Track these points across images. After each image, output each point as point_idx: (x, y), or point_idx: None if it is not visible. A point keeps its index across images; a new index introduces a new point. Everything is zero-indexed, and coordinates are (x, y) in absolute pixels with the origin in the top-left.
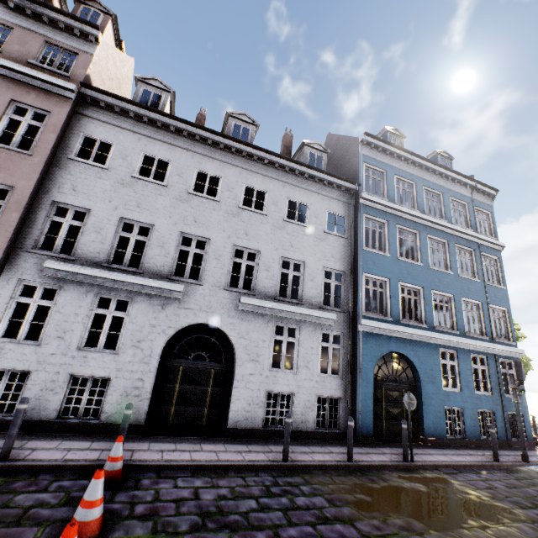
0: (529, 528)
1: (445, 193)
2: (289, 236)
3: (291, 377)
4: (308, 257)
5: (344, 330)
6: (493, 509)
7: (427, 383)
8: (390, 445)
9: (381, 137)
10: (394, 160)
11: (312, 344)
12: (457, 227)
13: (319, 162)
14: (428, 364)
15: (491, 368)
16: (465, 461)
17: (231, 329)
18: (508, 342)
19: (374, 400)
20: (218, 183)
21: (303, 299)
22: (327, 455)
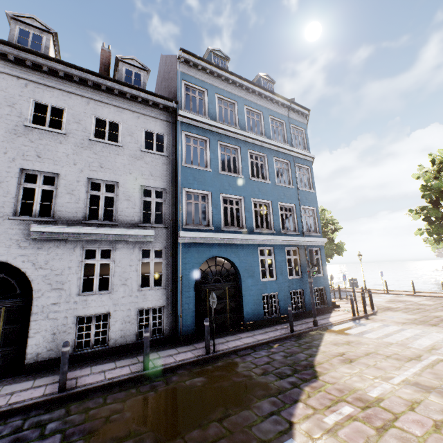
0: (269, 403)
1: (265, 112)
2: (98, 156)
3: (106, 297)
4: (123, 177)
5: (166, 244)
6: (252, 389)
7: (247, 278)
8: (209, 338)
9: (207, 58)
10: (215, 80)
11: (130, 262)
12: (274, 142)
13: (137, 80)
14: (248, 262)
15: (301, 257)
16: (266, 338)
17: (24, 261)
18: (315, 234)
19: (198, 302)
20: (41, 107)
21: (117, 220)
22: (128, 368)
